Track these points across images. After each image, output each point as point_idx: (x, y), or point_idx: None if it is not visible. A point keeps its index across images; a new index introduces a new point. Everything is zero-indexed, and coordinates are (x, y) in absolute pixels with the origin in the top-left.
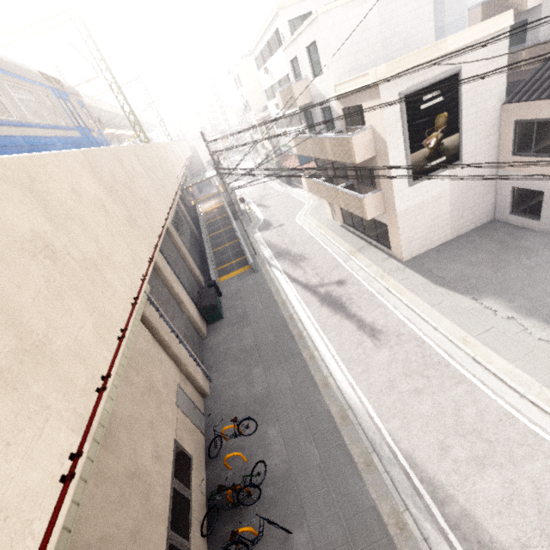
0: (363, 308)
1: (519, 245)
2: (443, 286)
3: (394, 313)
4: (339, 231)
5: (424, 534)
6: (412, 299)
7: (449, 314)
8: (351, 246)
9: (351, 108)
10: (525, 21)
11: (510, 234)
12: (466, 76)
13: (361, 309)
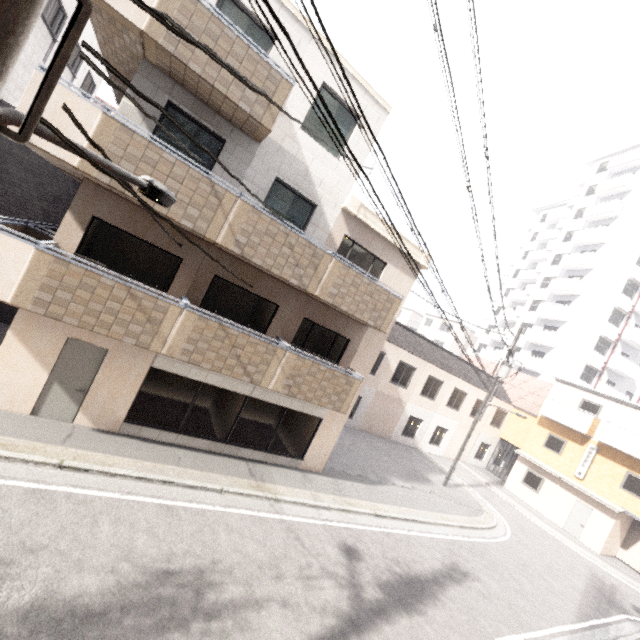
0: (415, 557)
1: None
2: (374, 484)
3: (418, 536)
4: (131, 447)
5: (619, 637)
6: (396, 510)
7: (414, 505)
8: (232, 474)
9: (360, 250)
10: None
11: None
12: None
13: (419, 561)
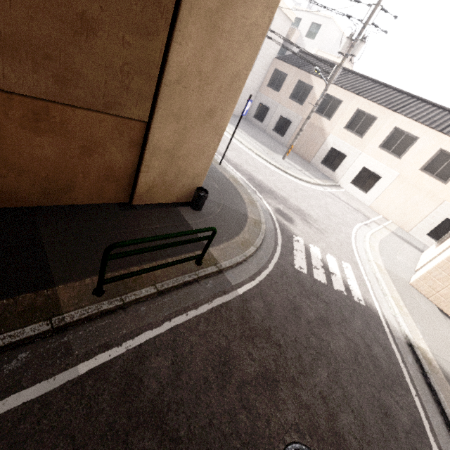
0: None
1: (253, 127)
2: None
3: None
4: None
5: None
6: None
7: None
8: None
9: None
10: (287, 49)
11: (250, 124)
12: (273, 26)
13: None
